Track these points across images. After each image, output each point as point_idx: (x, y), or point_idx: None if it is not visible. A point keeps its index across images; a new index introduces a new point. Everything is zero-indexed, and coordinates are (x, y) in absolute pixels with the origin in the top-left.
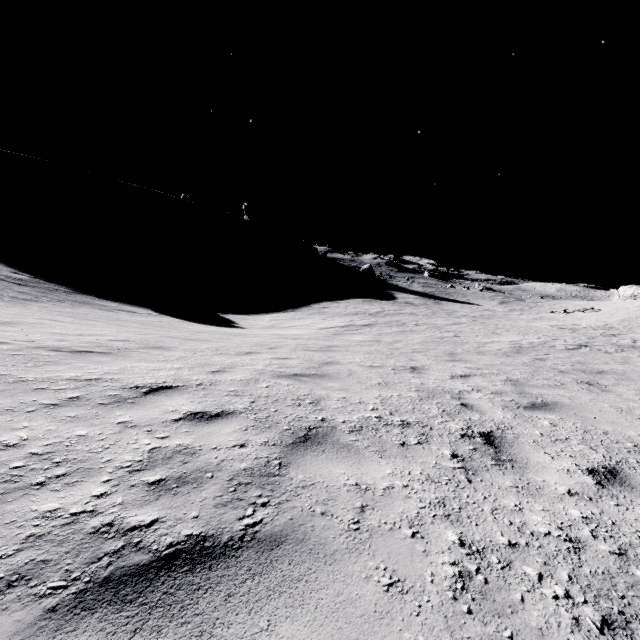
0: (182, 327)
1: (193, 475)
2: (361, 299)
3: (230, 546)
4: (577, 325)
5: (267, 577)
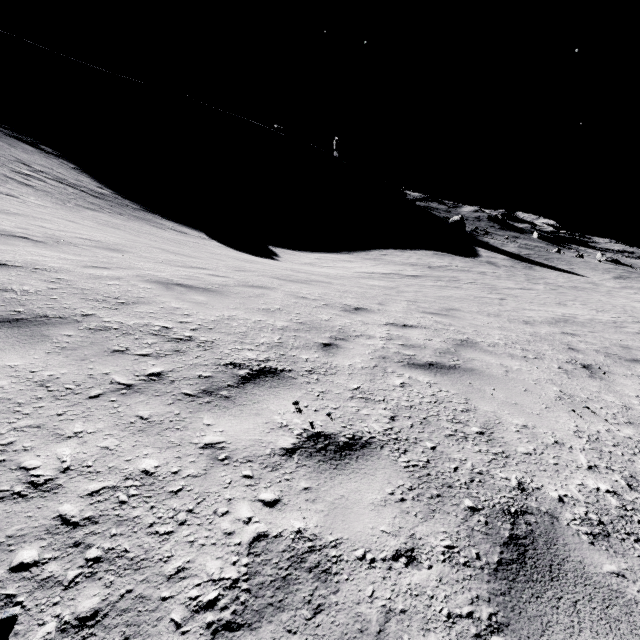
0: (208, 249)
1: None
2: (433, 252)
3: None
4: None
5: None
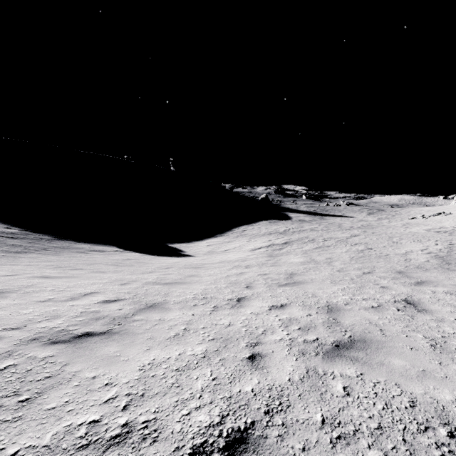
0: (148, 263)
1: None
2: (267, 221)
3: None
4: (444, 228)
5: None
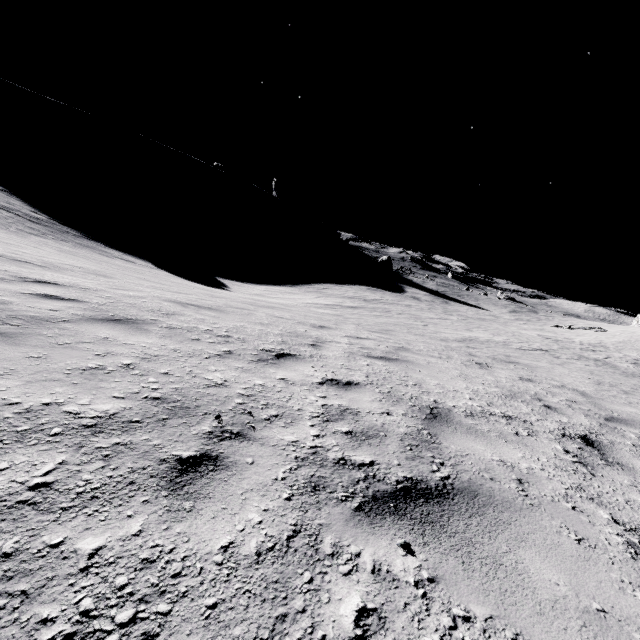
0: (165, 278)
1: None
2: (367, 287)
3: None
4: (568, 339)
5: None
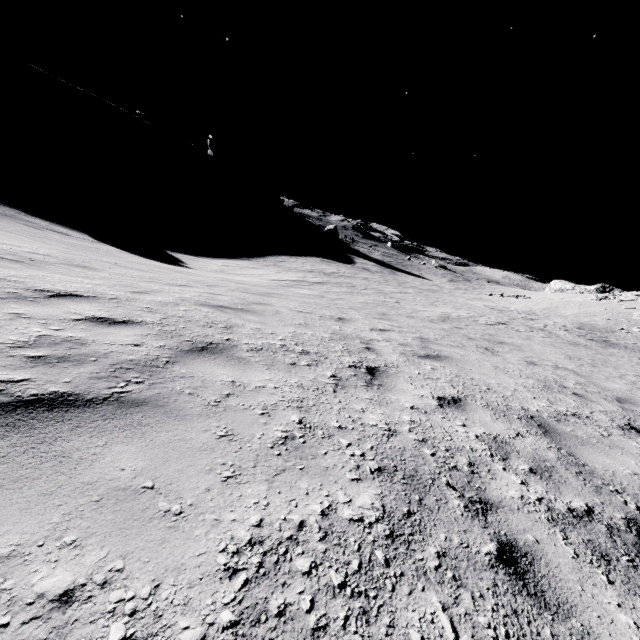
0: (121, 257)
1: (77, 357)
2: (320, 258)
3: (92, 402)
4: (507, 308)
5: (118, 421)
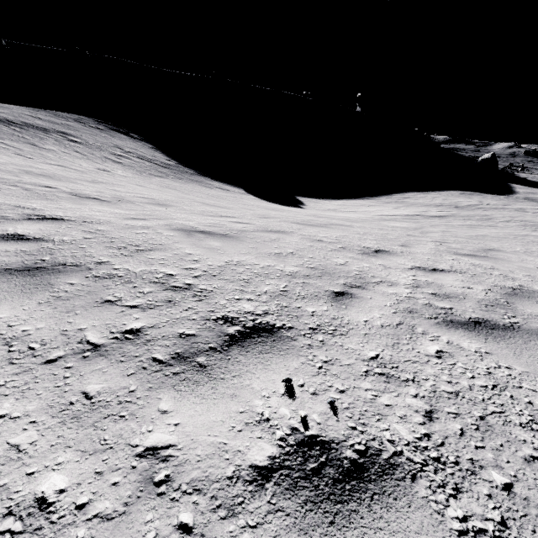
0: (243, 201)
1: None
2: (460, 191)
3: None
4: None
5: None
